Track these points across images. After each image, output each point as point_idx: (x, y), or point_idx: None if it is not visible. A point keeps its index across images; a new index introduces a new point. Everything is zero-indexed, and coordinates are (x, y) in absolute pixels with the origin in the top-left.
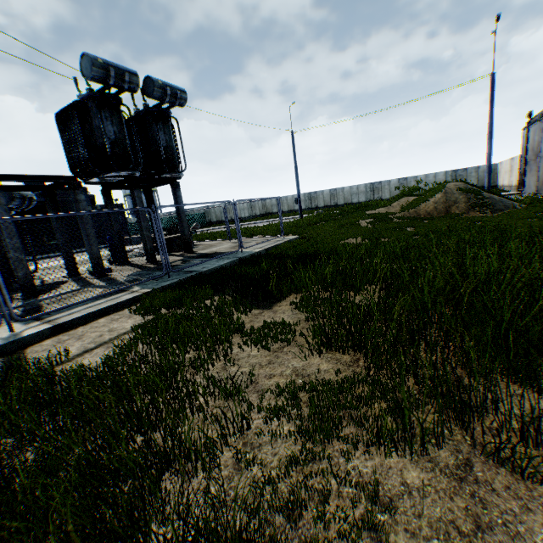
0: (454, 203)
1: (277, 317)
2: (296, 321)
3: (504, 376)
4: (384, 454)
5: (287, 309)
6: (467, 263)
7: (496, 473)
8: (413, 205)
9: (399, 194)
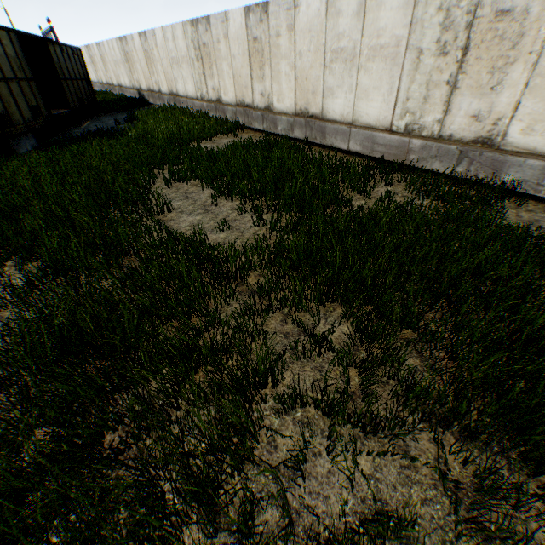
0: None
1: None
2: None
3: None
4: None
5: None
6: None
7: None
8: None
9: None
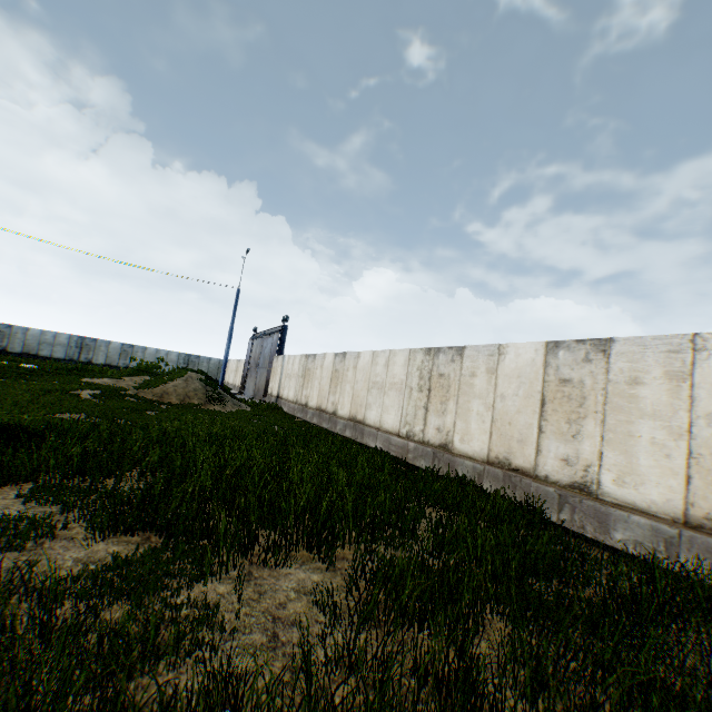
0: (194, 392)
1: (1, 514)
2: (42, 515)
3: (259, 526)
4: (204, 583)
5: (13, 503)
6: (227, 451)
7: (265, 571)
8: (152, 385)
9: (135, 367)
